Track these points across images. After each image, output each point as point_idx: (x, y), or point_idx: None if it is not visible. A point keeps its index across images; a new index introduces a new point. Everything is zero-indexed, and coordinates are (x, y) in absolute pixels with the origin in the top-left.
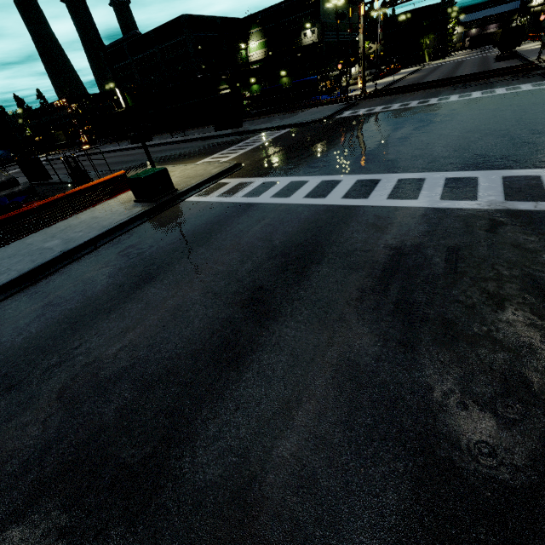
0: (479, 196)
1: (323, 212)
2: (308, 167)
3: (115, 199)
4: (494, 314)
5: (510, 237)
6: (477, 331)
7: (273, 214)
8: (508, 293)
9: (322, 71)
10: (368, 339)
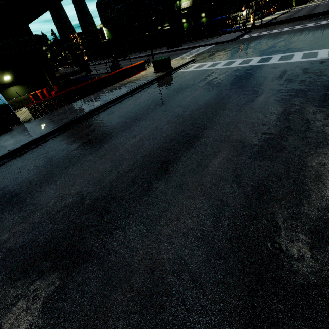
0: (318, 56)
1: (249, 67)
2: (234, 56)
3: (141, 73)
4: (317, 77)
5: (327, 64)
6: (311, 80)
7: (226, 70)
8: (323, 74)
9: (226, 14)
10: (277, 86)
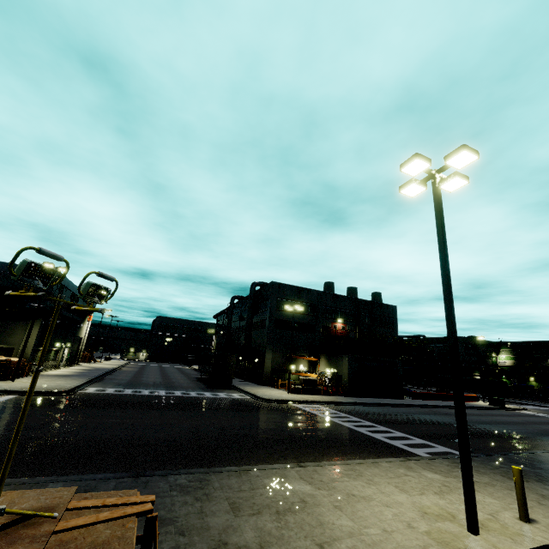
0: None
1: None
2: None
3: (474, 402)
4: None
5: None
6: None
7: None
8: None
9: None
10: None
